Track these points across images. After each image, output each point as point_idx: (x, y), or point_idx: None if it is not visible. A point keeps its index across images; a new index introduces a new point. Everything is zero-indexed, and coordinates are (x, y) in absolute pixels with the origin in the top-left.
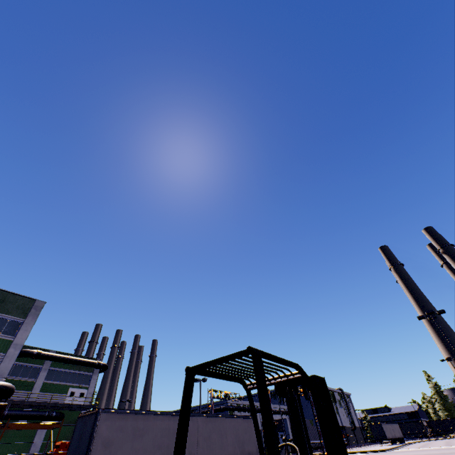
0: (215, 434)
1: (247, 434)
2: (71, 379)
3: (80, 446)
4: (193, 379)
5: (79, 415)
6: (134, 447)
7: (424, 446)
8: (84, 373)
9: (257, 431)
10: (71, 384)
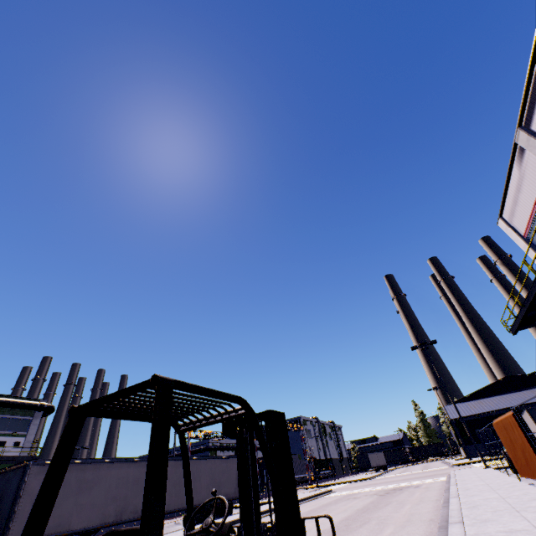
0: None
1: (225, 475)
2: (0, 426)
3: (0, 509)
4: (82, 423)
5: (1, 471)
6: (78, 503)
7: (404, 472)
8: (21, 418)
9: (187, 484)
10: (0, 433)
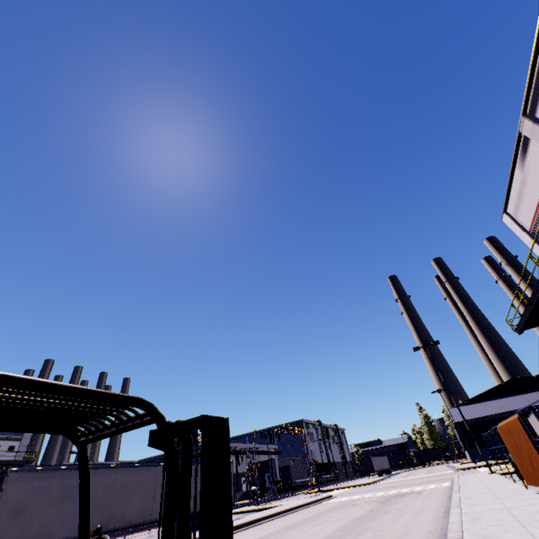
0: None
1: None
2: None
3: None
4: None
5: None
6: (60, 511)
7: (408, 476)
8: None
9: (82, 513)
10: None
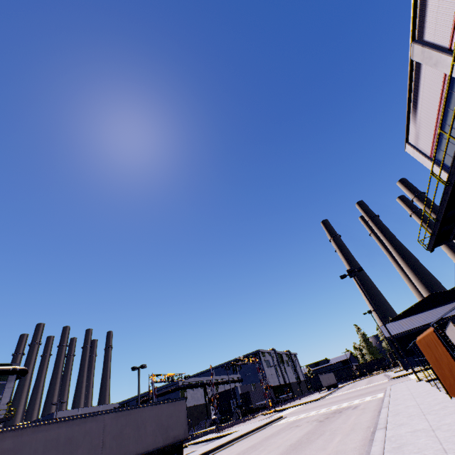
0: (129, 428)
1: (173, 418)
2: None
3: None
4: None
5: None
6: None
7: (351, 388)
8: None
9: None
10: None
